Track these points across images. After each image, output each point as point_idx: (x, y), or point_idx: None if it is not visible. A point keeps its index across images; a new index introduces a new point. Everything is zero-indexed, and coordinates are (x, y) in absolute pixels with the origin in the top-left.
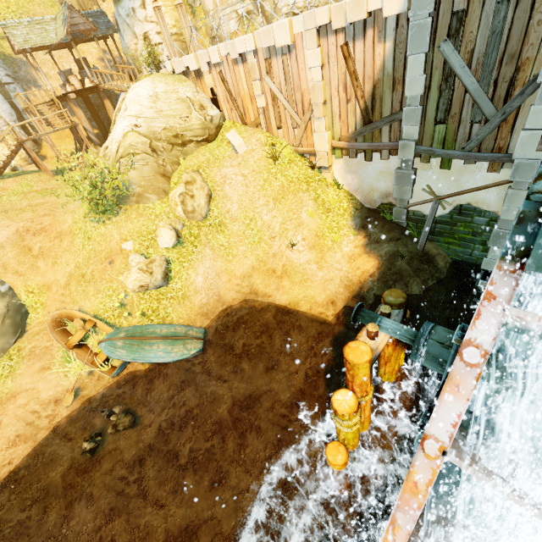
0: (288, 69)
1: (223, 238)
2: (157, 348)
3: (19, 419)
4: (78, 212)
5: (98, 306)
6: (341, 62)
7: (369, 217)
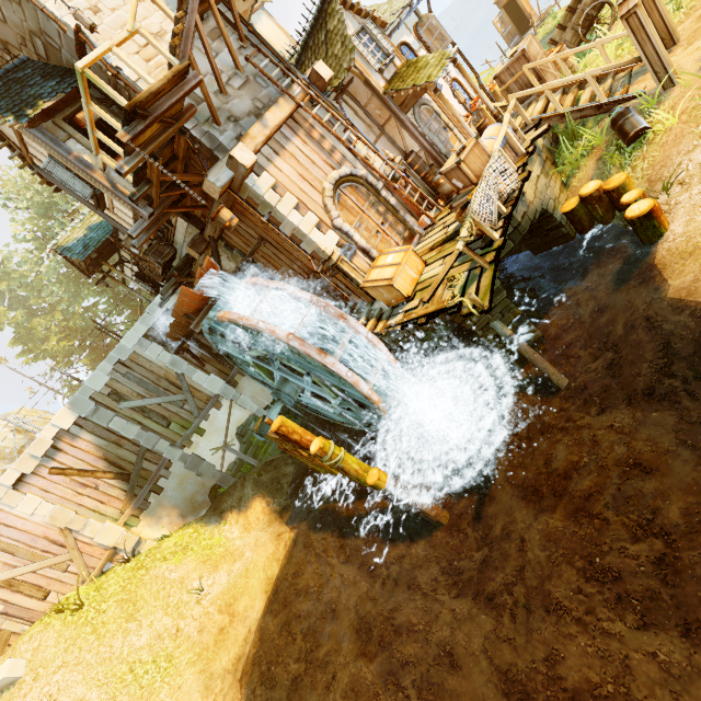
0: (5, 543)
1: None
2: None
3: None
4: None
5: None
6: (60, 479)
7: (215, 507)
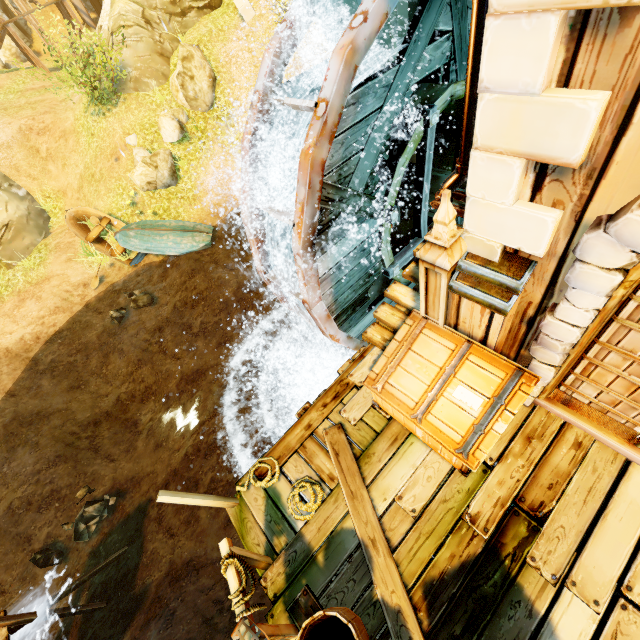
0: None
1: (234, 134)
2: (167, 239)
3: (56, 295)
4: (78, 107)
5: (111, 206)
6: None
7: None
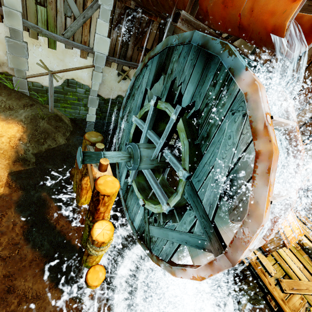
0: None
1: None
2: None
3: None
4: None
5: None
6: None
7: None
